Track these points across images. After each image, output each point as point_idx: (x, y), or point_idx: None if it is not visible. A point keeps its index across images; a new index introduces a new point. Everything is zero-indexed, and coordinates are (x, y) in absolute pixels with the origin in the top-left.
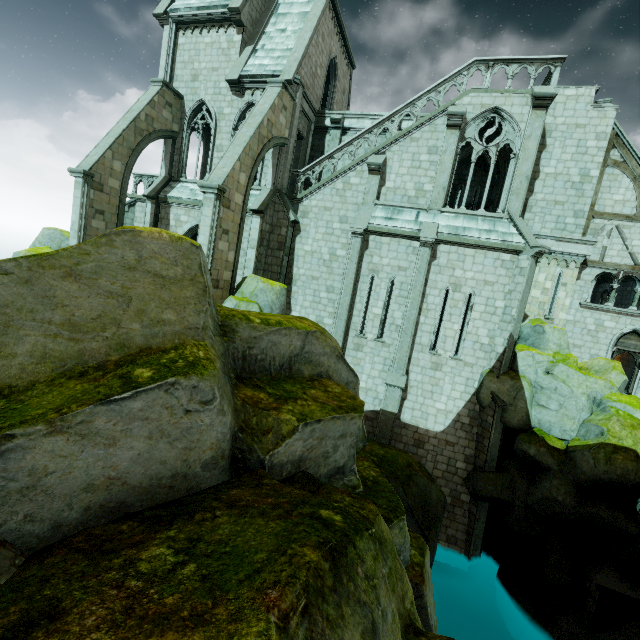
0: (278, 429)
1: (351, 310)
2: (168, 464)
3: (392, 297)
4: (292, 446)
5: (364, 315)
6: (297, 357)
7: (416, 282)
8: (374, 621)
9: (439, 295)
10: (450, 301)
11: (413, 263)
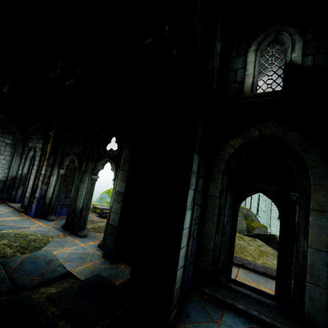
0: (252, 227)
1: (245, 204)
2: (240, 228)
3: (260, 200)
4: (256, 231)
5: (250, 206)
6: (246, 215)
7: None
8: None
9: None
10: None
11: None
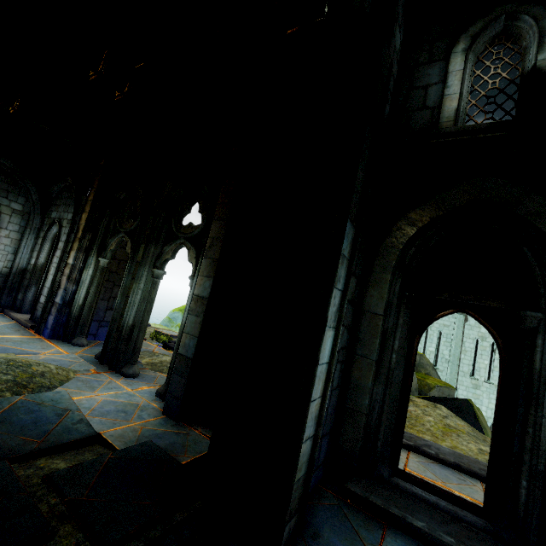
0: (428, 386)
1: None
2: None
3: (441, 341)
4: (434, 392)
5: (423, 351)
6: (418, 364)
7: (457, 334)
8: (485, 421)
9: (472, 342)
10: (480, 346)
11: (453, 322)
